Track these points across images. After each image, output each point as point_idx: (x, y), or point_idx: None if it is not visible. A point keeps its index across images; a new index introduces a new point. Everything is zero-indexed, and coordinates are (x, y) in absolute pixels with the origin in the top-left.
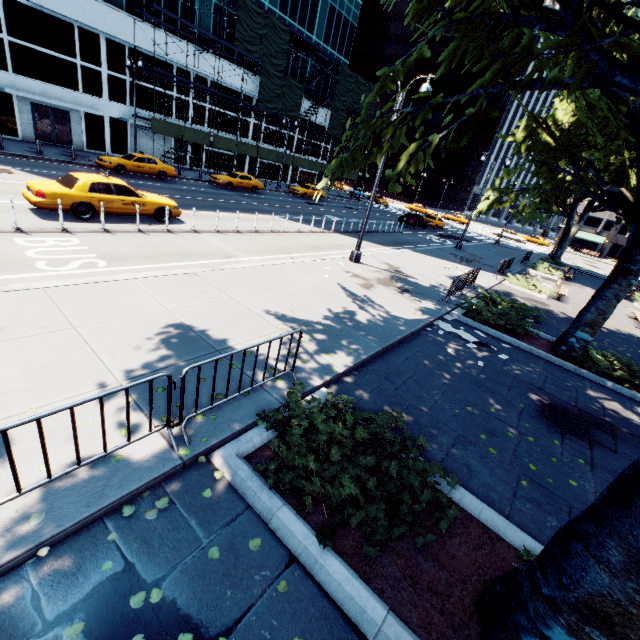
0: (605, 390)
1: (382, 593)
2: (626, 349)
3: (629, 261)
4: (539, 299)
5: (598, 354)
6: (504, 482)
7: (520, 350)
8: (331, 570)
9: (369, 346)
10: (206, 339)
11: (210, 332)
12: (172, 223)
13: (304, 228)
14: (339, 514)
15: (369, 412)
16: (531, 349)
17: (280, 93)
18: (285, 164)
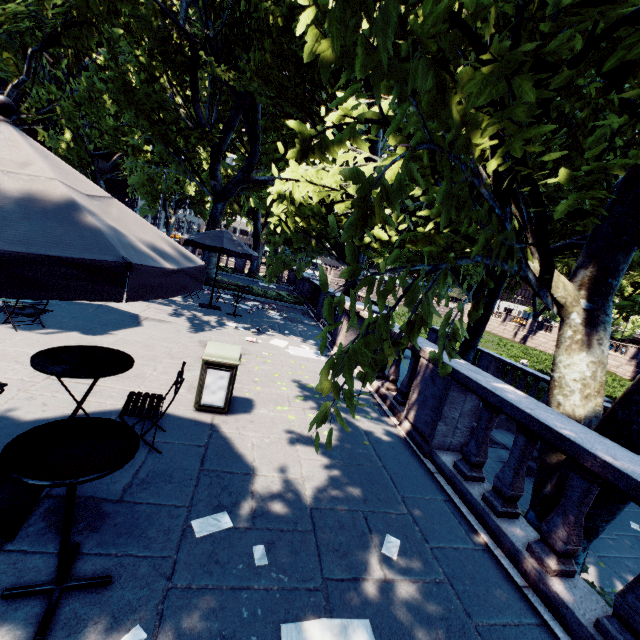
0: None
1: None
2: None
3: None
4: None
5: None
6: None
7: None
8: None
9: None
10: None
11: None
12: None
13: None
14: None
15: None
16: None
17: None
18: None
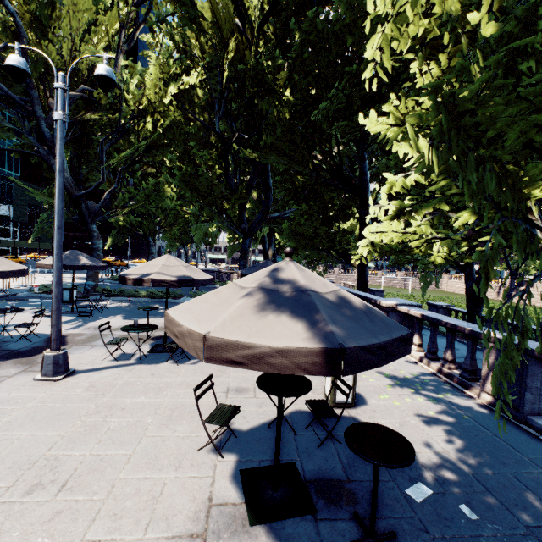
0: None
1: None
2: None
3: (149, 250)
4: None
5: None
6: None
7: None
8: None
9: None
10: None
11: None
12: None
13: None
14: None
15: None
16: None
17: None
18: None
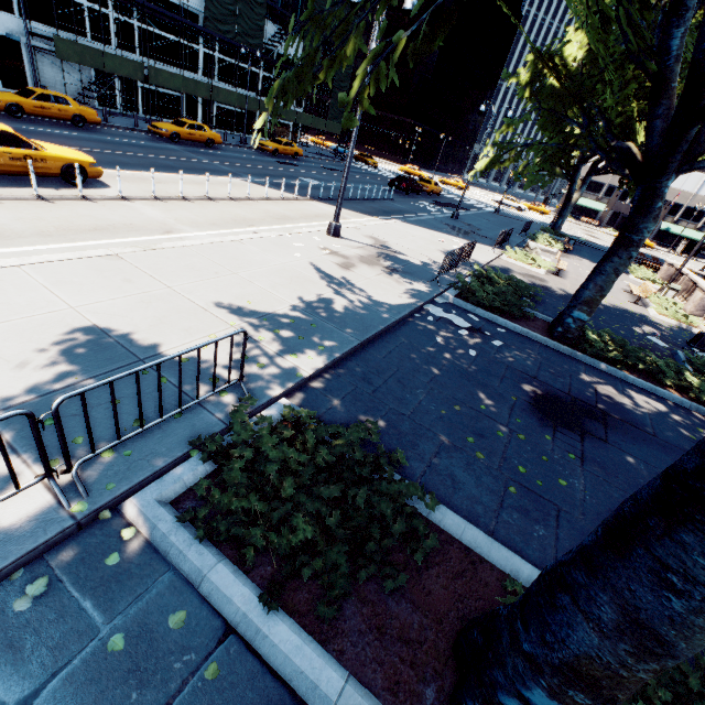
0: (599, 373)
1: (342, 655)
2: (620, 326)
3: (632, 230)
4: (538, 275)
5: (594, 334)
6: (491, 491)
7: (515, 334)
8: (277, 640)
9: (344, 341)
10: (126, 345)
11: (132, 335)
12: (90, 187)
13: (273, 194)
14: (292, 563)
15: (338, 426)
16: (527, 332)
17: (234, 10)
18: (250, 111)
